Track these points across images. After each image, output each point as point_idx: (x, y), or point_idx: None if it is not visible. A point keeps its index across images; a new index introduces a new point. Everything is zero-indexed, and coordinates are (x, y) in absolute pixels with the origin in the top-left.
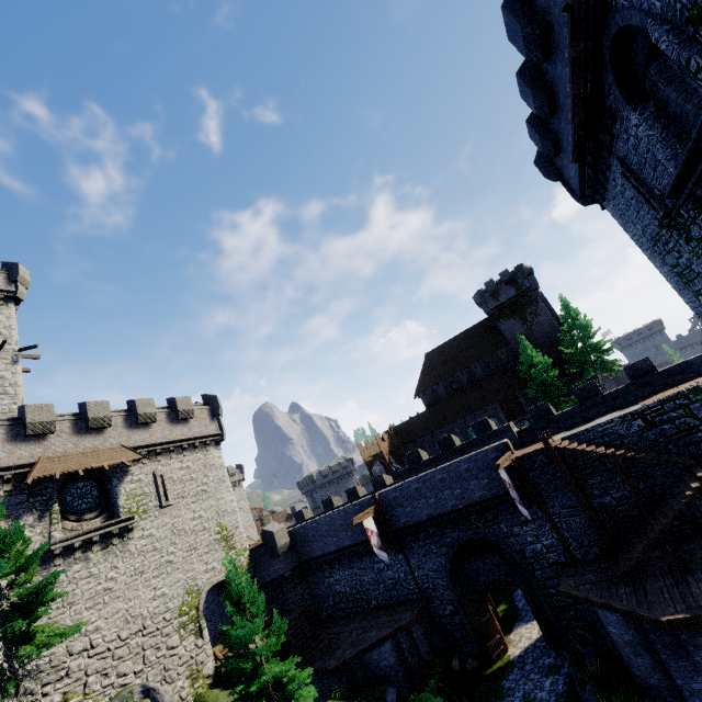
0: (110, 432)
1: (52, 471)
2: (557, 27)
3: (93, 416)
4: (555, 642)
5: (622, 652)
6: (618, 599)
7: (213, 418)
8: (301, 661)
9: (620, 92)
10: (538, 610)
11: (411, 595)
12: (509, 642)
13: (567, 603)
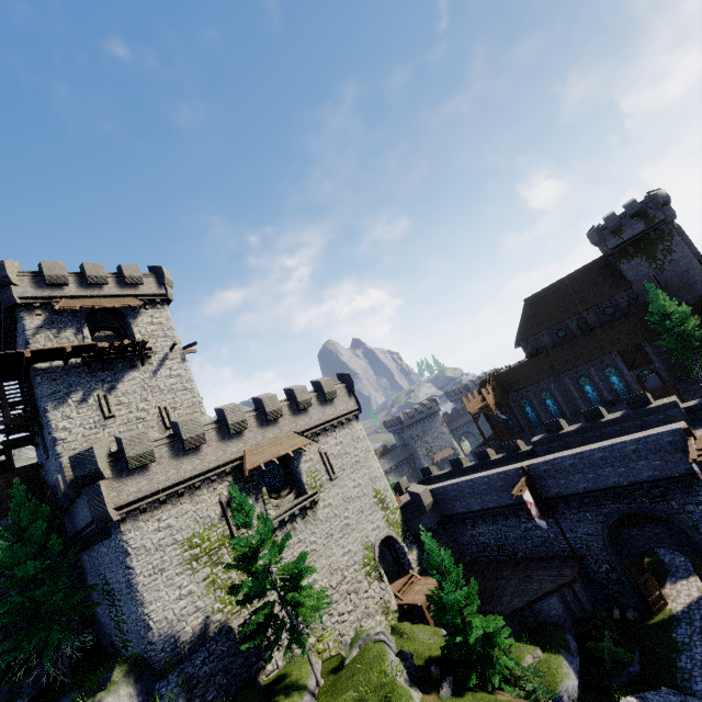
0: (282, 421)
1: (257, 462)
2: None
3: (269, 410)
4: None
5: None
6: None
7: (350, 395)
8: None
9: None
10: None
11: (562, 552)
12: (665, 596)
13: None
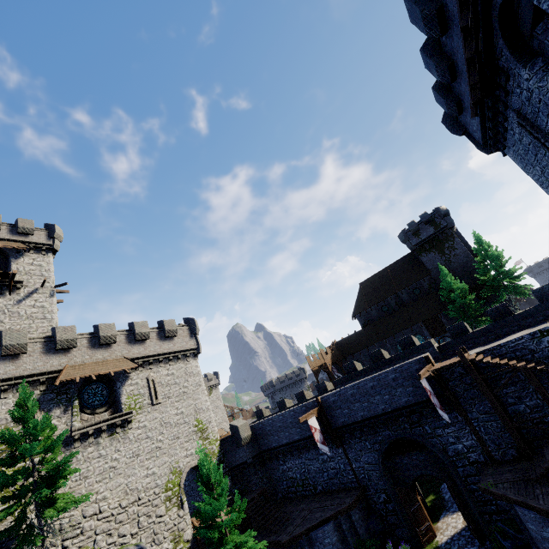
0: (115, 347)
1: (73, 376)
2: (451, 6)
3: (103, 334)
4: (479, 532)
5: (541, 547)
6: (534, 498)
7: (191, 336)
8: (260, 534)
9: (510, 53)
10: (461, 503)
11: (350, 483)
12: (437, 529)
13: (488, 498)
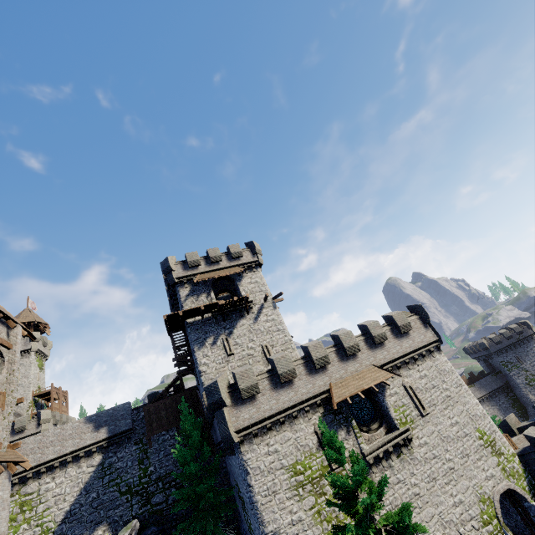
0: (360, 355)
1: (343, 396)
2: None
3: (347, 345)
4: None
5: None
6: None
7: (425, 326)
8: None
9: None
10: None
11: None
12: None
13: None
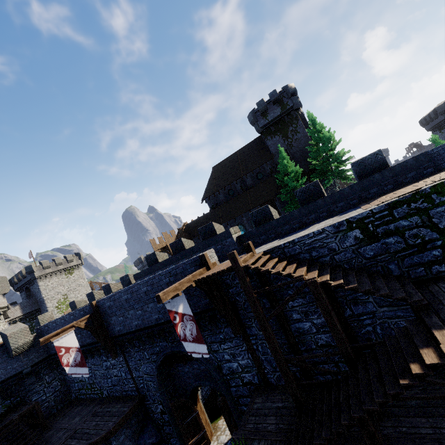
0: None
1: None
2: None
3: None
4: None
5: None
6: None
7: None
8: None
9: None
10: (229, 425)
11: (131, 391)
12: (216, 430)
13: None
